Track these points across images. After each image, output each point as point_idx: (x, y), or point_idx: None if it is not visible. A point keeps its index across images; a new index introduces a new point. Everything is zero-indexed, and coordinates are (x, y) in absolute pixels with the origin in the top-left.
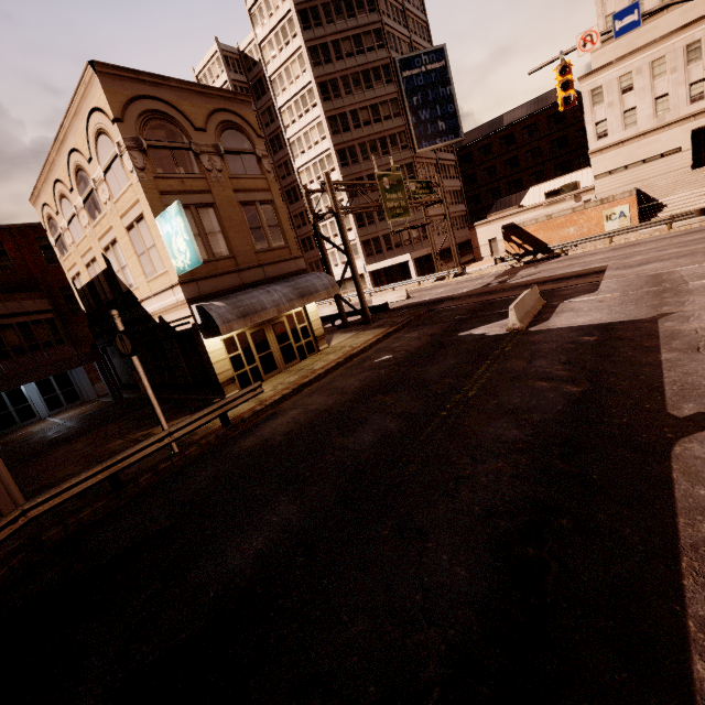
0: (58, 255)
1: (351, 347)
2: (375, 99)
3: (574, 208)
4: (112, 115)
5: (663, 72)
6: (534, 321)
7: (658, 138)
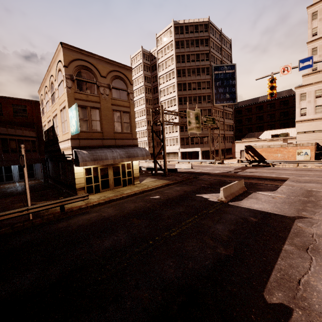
0: (42, 115)
1: (148, 186)
2: (200, 80)
3: (282, 145)
4: (64, 64)
5: None
6: (234, 198)
7: None
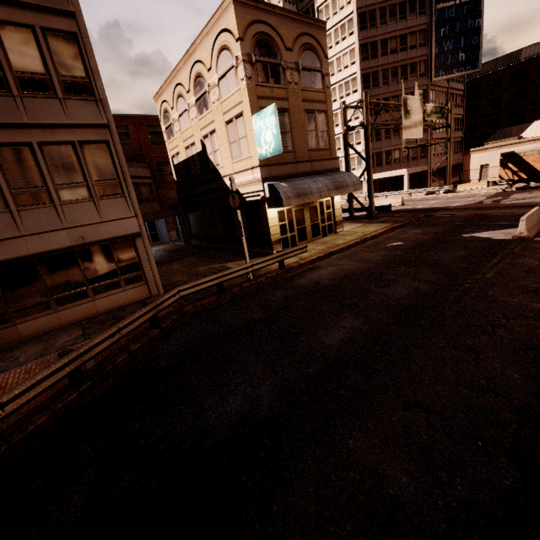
0: (166, 138)
1: (364, 233)
2: (405, 29)
3: None
4: (238, 35)
5: None
6: (539, 233)
7: None
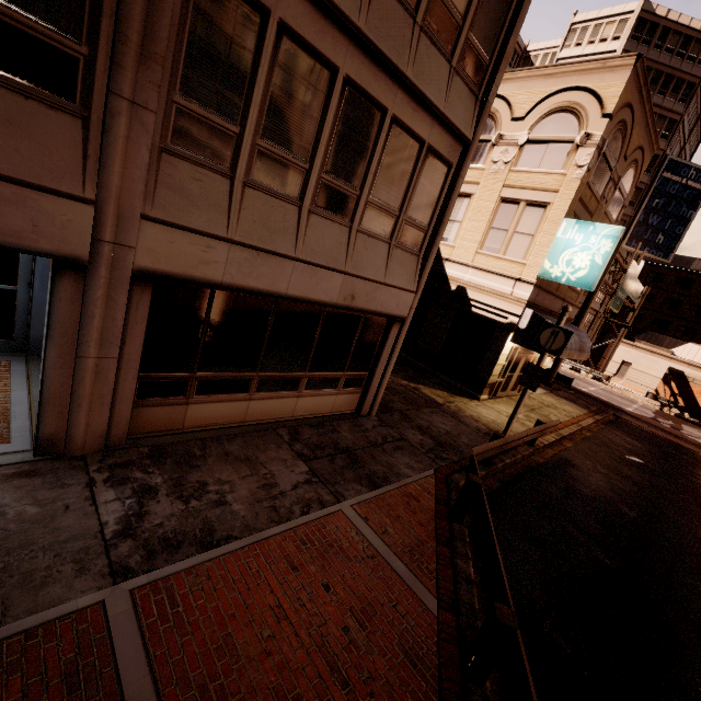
0: None
1: (570, 414)
2: None
3: None
4: (612, 110)
5: None
6: None
7: None
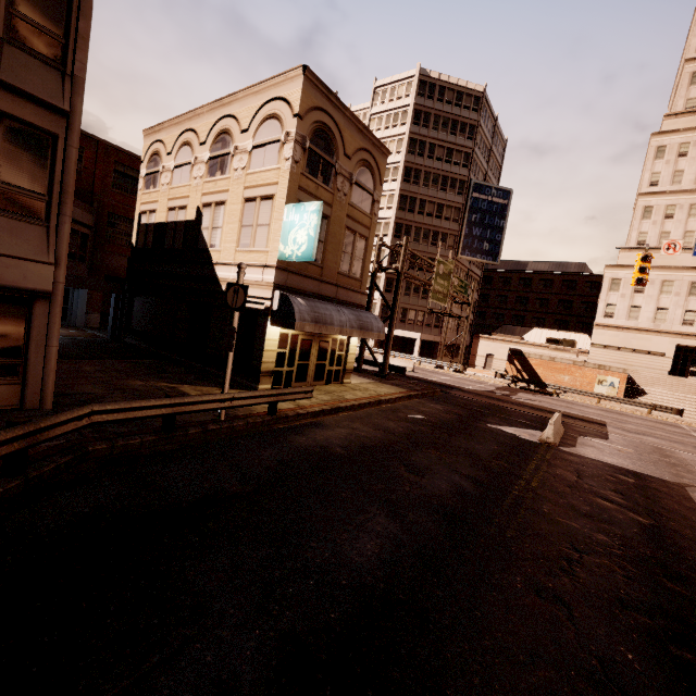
0: (141, 186)
1: (377, 393)
2: (443, 200)
3: (575, 361)
4: (298, 110)
5: (669, 291)
6: (561, 442)
7: (650, 338)
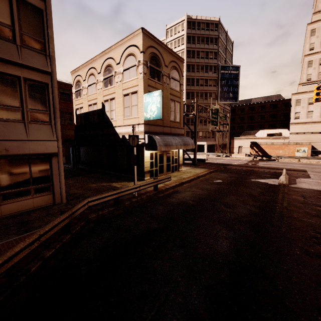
0: (74, 97)
1: (196, 173)
2: (207, 77)
3: (284, 143)
4: (142, 49)
5: None
6: (289, 183)
7: (319, 125)
